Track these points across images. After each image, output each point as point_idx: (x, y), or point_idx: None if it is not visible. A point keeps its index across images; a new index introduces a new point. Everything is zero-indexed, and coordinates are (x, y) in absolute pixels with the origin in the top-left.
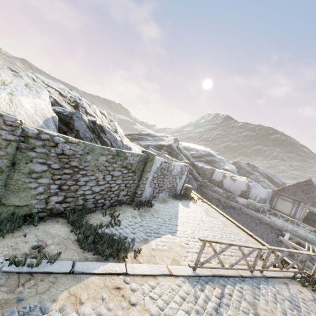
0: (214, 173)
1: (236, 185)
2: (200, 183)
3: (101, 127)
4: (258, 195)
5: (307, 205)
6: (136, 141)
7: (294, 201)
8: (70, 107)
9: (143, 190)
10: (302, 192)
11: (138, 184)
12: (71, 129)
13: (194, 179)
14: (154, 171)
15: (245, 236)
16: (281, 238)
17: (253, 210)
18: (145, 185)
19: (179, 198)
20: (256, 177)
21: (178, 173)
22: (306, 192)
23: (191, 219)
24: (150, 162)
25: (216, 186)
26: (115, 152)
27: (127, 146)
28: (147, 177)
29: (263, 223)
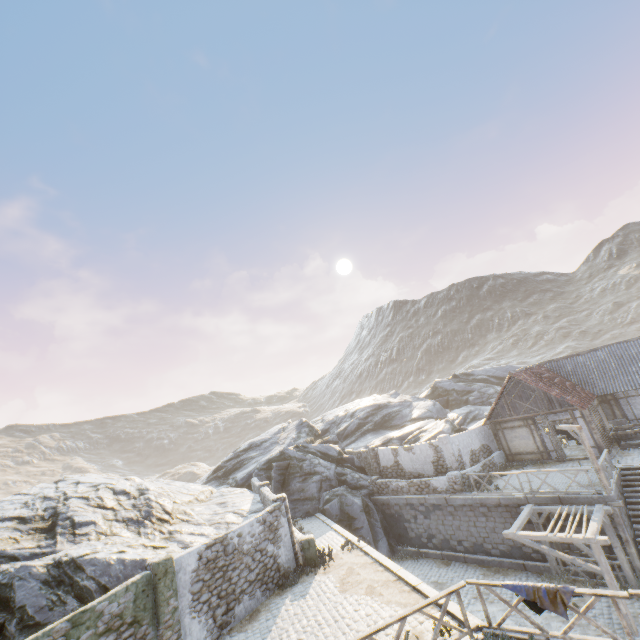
0: (378, 455)
1: (419, 457)
2: (367, 491)
3: (75, 561)
4: (461, 451)
5: (539, 420)
6: (231, 477)
7: (525, 422)
8: (38, 539)
9: (178, 638)
10: (521, 399)
11: (159, 637)
12: (14, 609)
13: (353, 489)
14: (189, 581)
15: (402, 597)
16: (506, 533)
17: (466, 490)
18: (180, 624)
19: (290, 581)
20: (479, 394)
21: (261, 535)
22: (525, 396)
23: (290, 635)
24: (166, 578)
25: (392, 480)
26: (67, 625)
27: (135, 561)
28: (173, 607)
29: (493, 508)
